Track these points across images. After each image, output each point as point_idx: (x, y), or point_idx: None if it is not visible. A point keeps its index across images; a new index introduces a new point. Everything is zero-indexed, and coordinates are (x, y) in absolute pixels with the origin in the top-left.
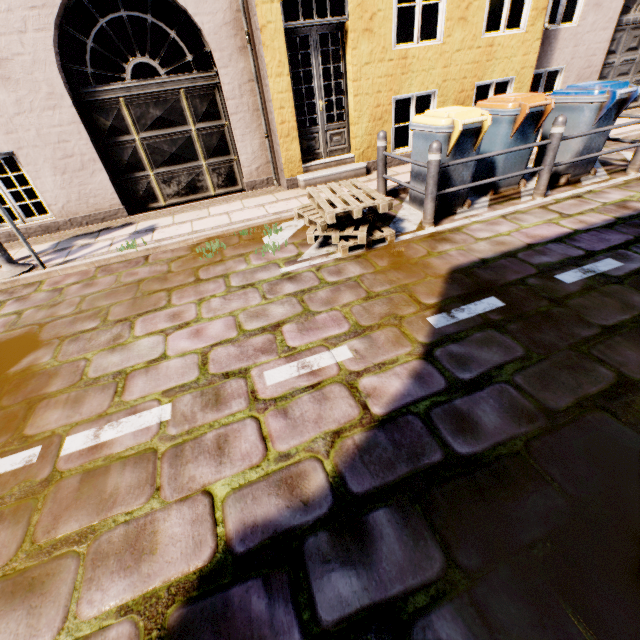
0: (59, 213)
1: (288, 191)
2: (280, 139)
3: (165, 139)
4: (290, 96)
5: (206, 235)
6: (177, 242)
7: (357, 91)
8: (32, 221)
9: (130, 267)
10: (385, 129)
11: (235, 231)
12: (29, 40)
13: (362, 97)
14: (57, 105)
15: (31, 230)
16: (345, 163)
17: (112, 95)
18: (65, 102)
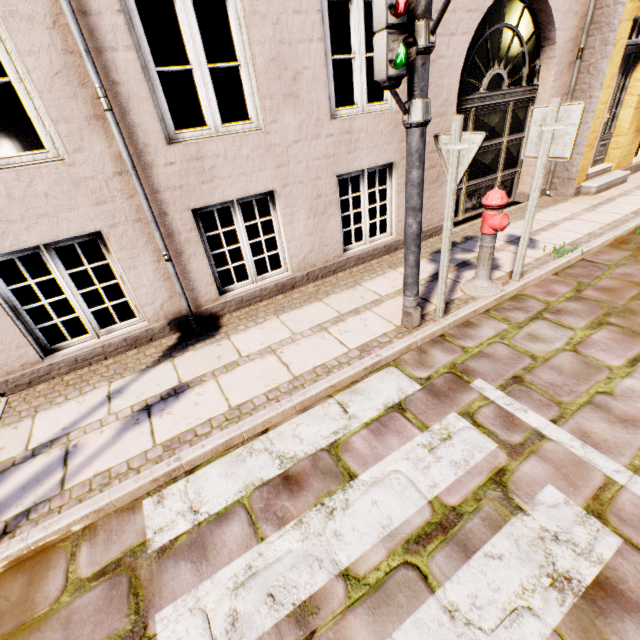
0: (401, 230)
1: (577, 198)
2: (585, 148)
3: (483, 151)
4: (605, 107)
5: (615, 235)
6: (599, 244)
7: (636, 105)
8: (372, 241)
9: (600, 270)
10: (636, 140)
11: (628, 231)
12: (453, 43)
13: (637, 110)
14: (444, 112)
15: (376, 251)
16: (605, 172)
17: (470, 105)
18: (451, 109)
